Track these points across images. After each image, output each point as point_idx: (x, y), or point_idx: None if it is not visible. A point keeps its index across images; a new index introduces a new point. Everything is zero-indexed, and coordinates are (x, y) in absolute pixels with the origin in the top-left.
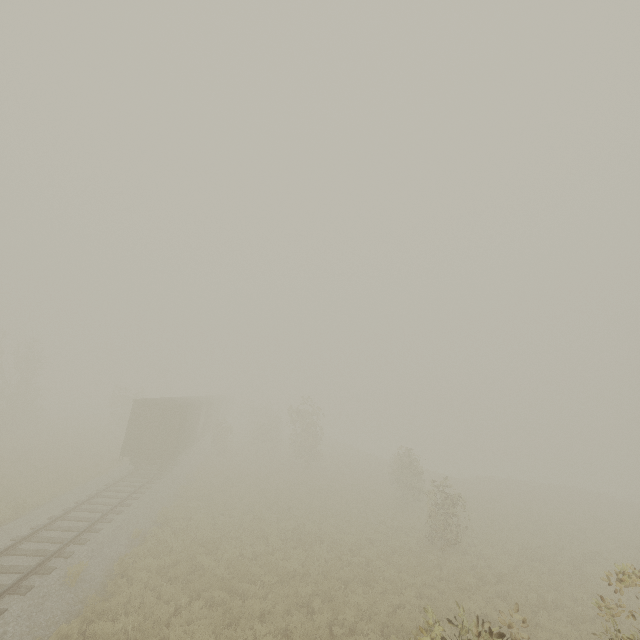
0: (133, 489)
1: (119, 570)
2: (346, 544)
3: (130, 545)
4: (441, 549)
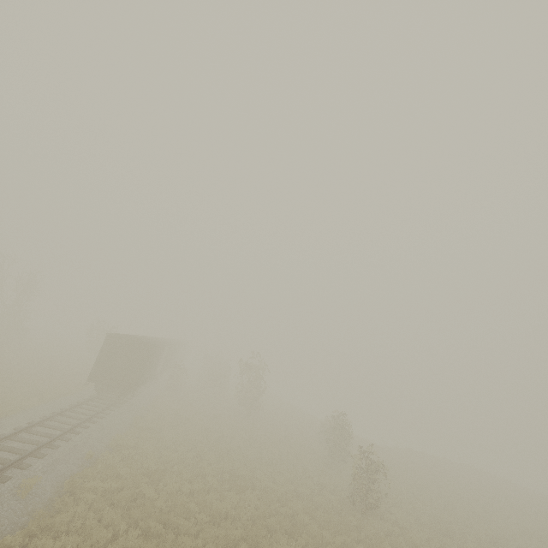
0: (93, 413)
1: (68, 488)
2: (276, 494)
3: (82, 465)
4: (361, 511)
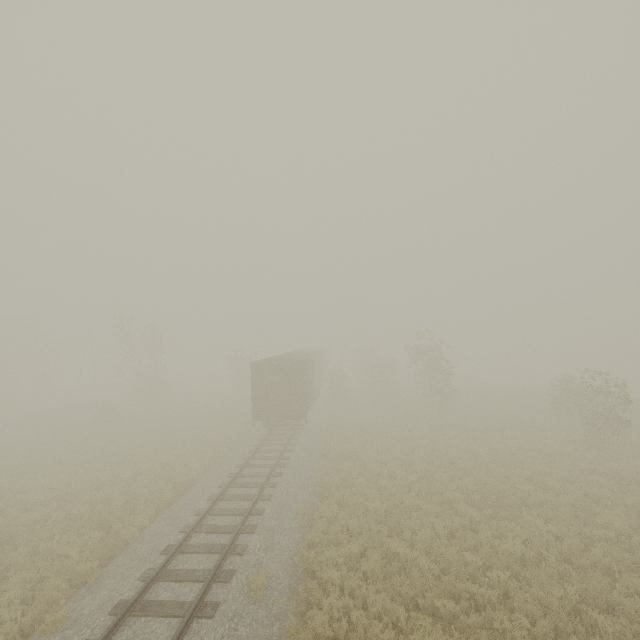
0: (276, 454)
1: (302, 567)
2: (568, 509)
3: (300, 528)
4: None
